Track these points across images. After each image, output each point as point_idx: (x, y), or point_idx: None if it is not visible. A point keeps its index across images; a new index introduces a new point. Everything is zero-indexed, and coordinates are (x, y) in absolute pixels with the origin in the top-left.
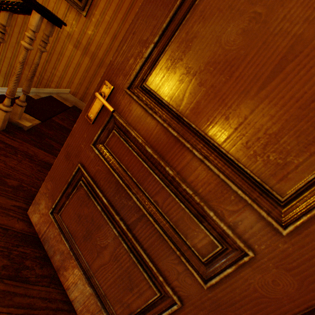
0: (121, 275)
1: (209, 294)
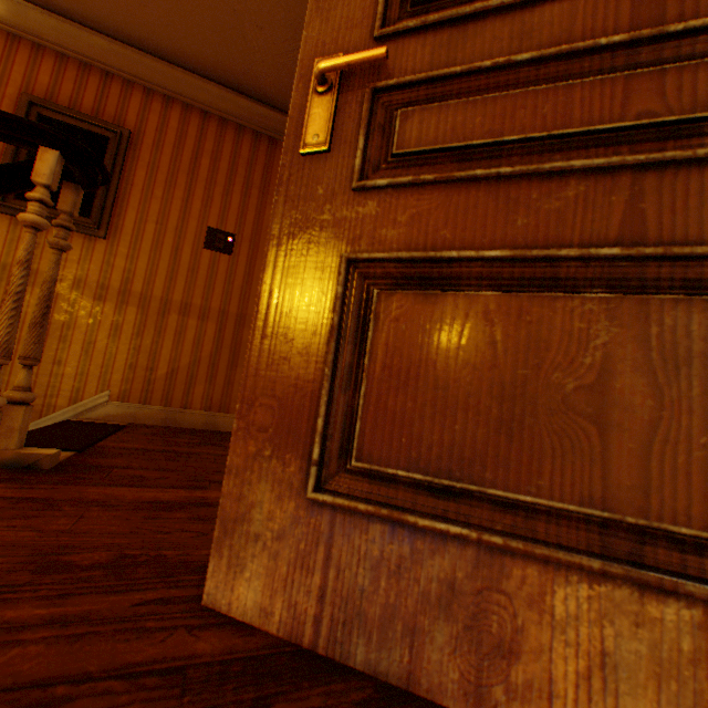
0: None
1: None
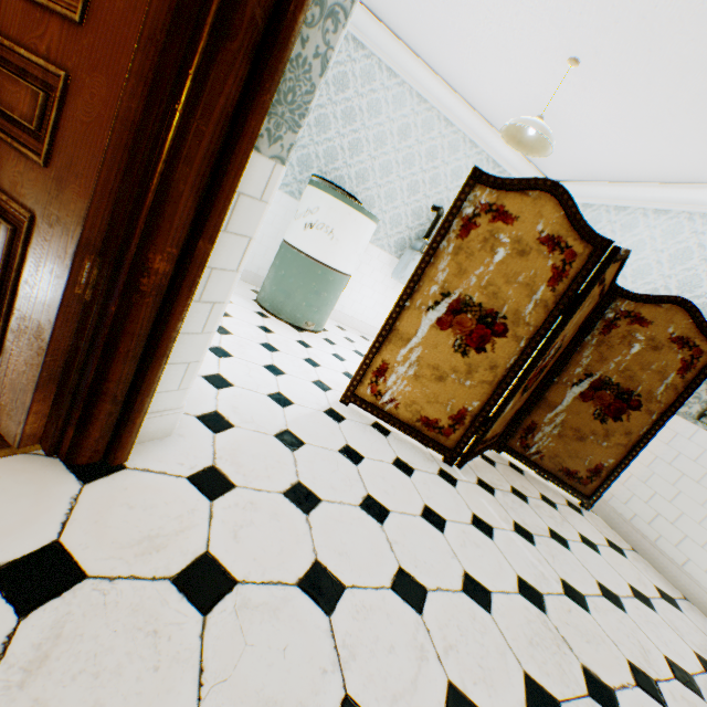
0: None
1: (53, 175)
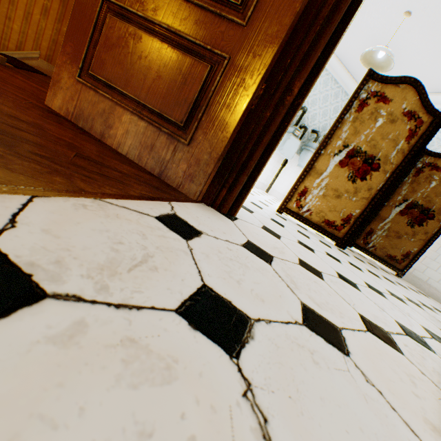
0: (173, 78)
1: (249, 32)
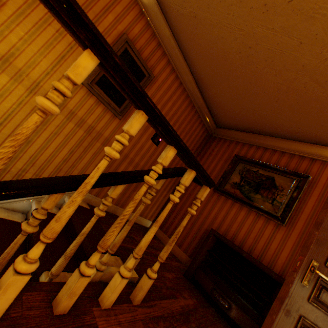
0: None
1: None
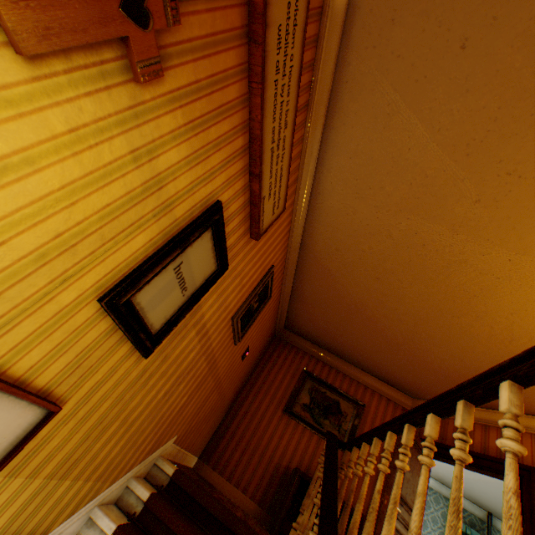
0: None
1: None
